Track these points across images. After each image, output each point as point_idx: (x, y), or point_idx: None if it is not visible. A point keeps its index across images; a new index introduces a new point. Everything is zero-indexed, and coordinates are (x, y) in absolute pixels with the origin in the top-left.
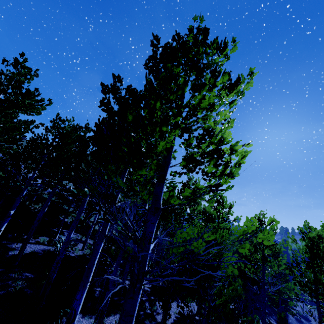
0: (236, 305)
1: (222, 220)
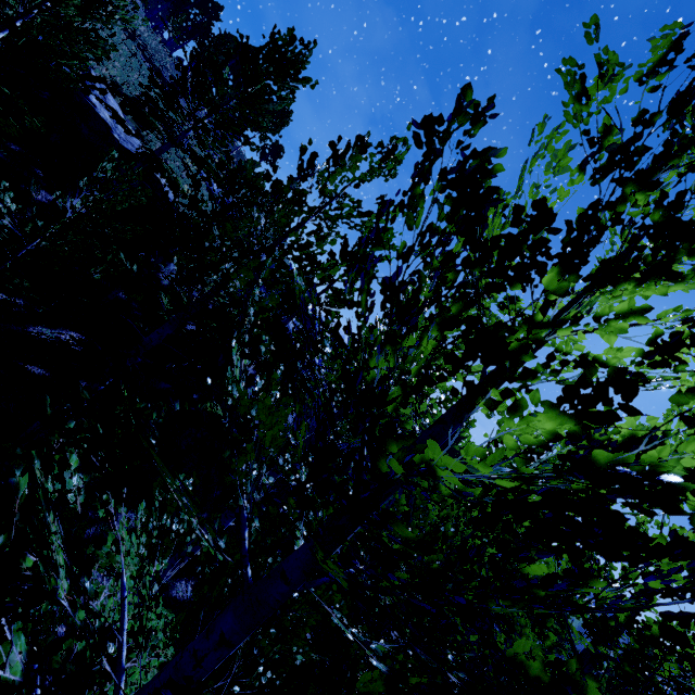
0: None
1: None
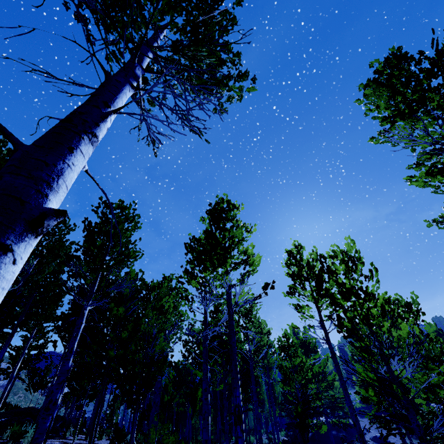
0: (146, 357)
1: (109, 225)
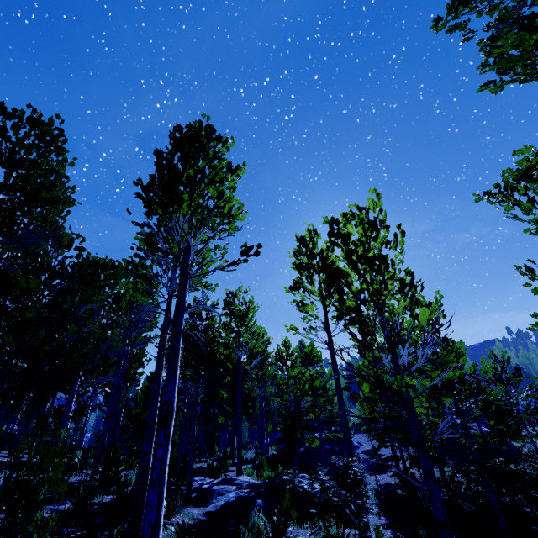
0: None
1: (5, 142)
